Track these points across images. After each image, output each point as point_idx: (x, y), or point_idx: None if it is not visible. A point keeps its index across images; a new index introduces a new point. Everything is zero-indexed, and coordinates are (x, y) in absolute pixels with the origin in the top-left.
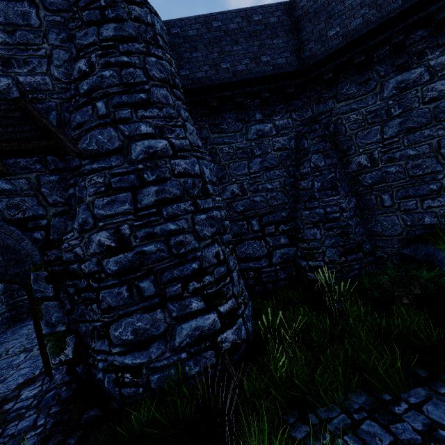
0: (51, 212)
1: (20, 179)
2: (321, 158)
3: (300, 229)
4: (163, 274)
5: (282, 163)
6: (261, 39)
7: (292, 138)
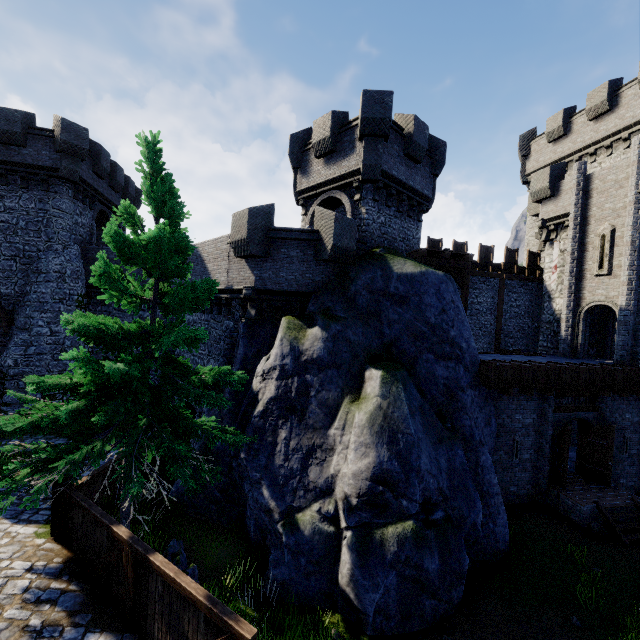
0: None
1: None
2: None
3: None
4: None
5: None
6: None
7: None
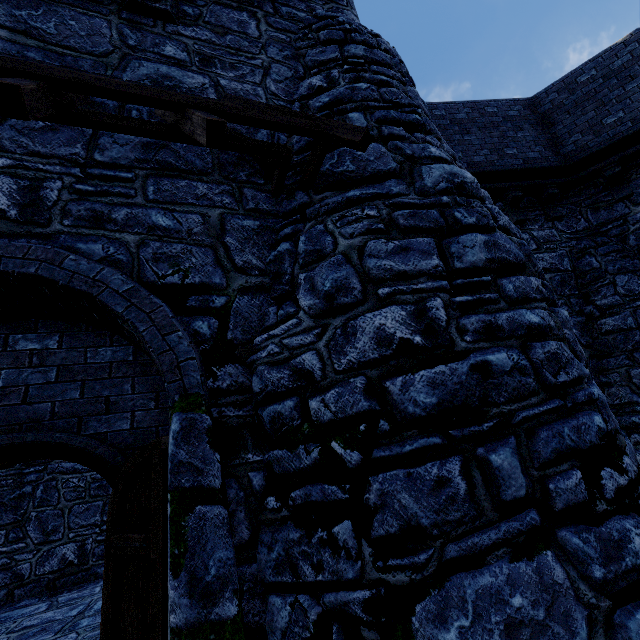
0: (236, 283)
1: (191, 213)
2: (636, 280)
3: (631, 404)
4: (533, 435)
5: (557, 291)
6: (501, 131)
7: (564, 256)
